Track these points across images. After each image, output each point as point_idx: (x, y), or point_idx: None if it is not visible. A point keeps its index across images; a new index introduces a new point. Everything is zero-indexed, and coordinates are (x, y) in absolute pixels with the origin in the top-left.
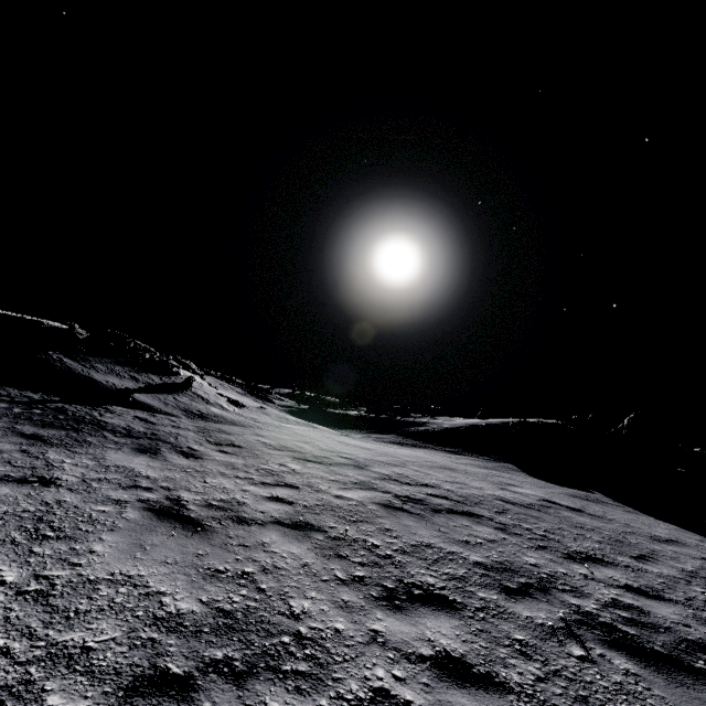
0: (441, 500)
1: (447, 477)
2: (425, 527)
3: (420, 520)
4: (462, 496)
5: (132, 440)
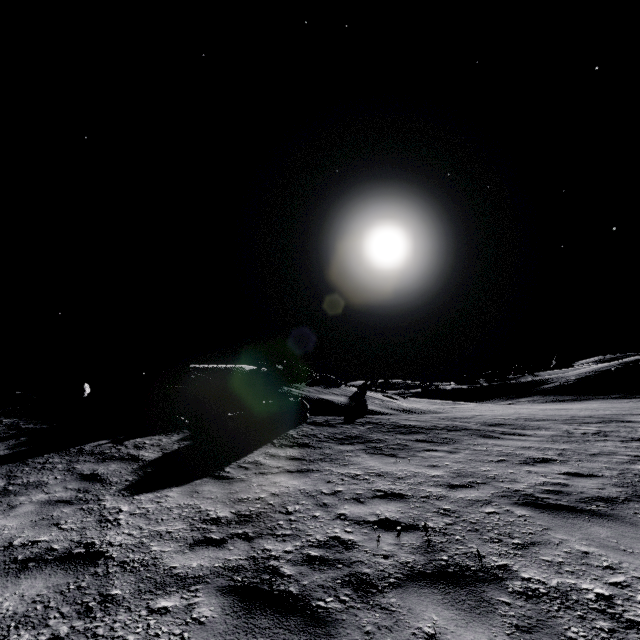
0: None
1: None
2: None
3: None
4: None
5: (461, 432)
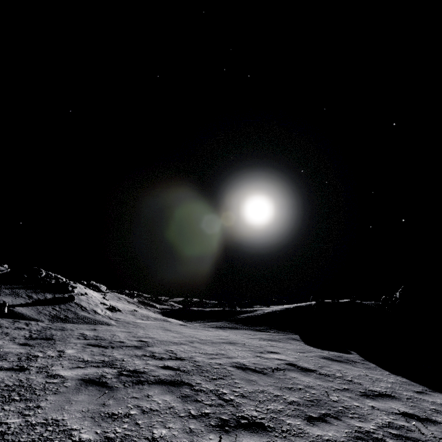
0: (167, 371)
1: (216, 350)
2: (90, 401)
3: (102, 393)
4: (198, 366)
5: None
